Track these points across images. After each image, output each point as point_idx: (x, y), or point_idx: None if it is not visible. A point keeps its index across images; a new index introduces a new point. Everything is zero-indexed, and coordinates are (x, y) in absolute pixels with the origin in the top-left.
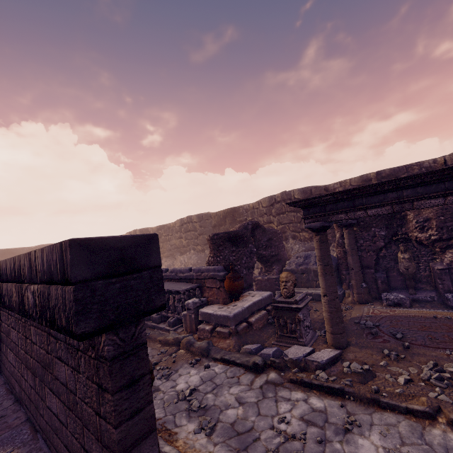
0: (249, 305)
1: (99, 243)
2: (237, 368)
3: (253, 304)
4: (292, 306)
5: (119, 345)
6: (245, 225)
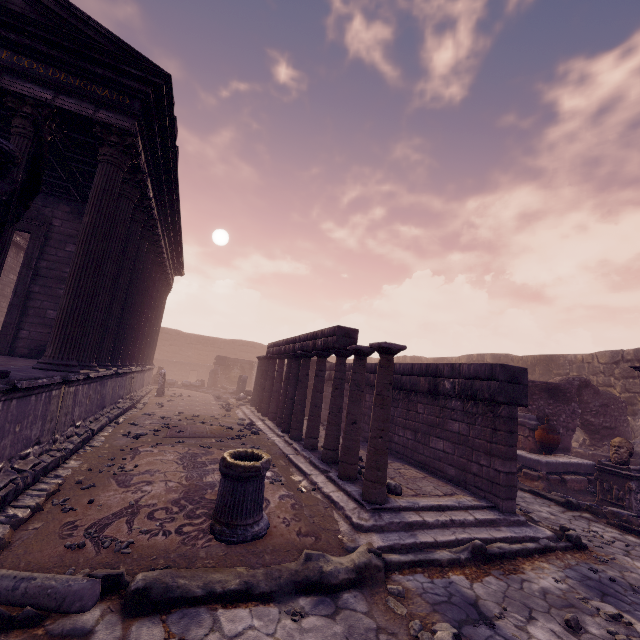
0: (564, 462)
1: (507, 367)
2: (547, 500)
3: (569, 463)
4: (622, 471)
5: (508, 413)
6: (569, 380)
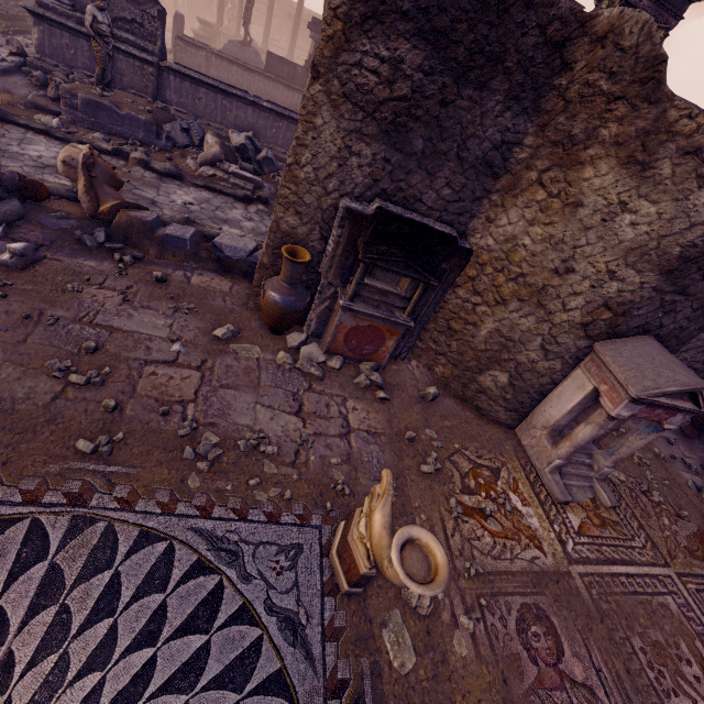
0: None
1: None
2: None
3: None
4: None
5: None
6: None
